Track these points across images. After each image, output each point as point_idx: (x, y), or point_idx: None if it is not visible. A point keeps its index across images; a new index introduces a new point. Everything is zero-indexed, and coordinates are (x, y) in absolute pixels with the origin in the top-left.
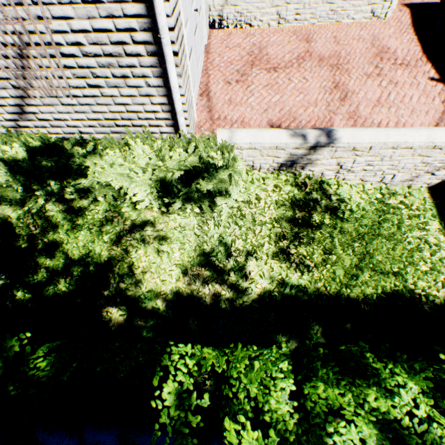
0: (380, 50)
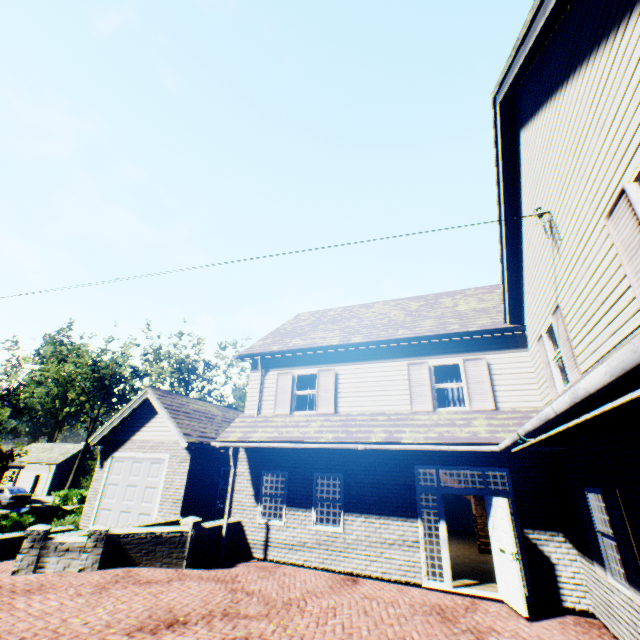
0: (4, 571)
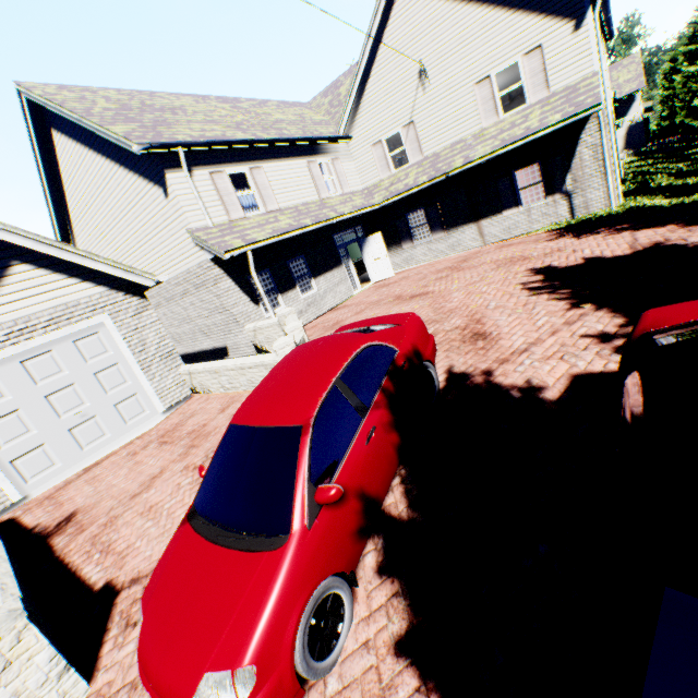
0: None
